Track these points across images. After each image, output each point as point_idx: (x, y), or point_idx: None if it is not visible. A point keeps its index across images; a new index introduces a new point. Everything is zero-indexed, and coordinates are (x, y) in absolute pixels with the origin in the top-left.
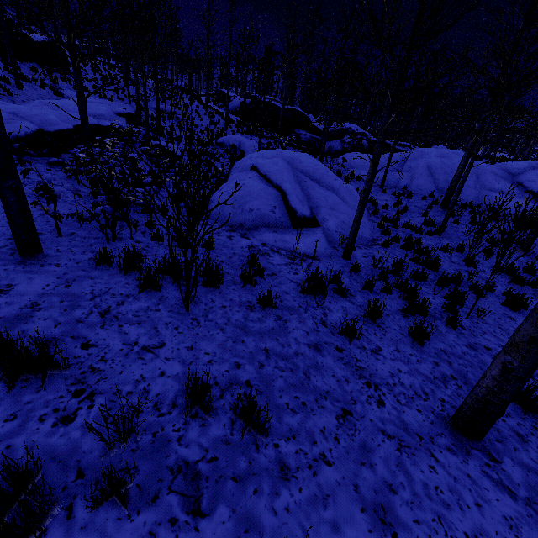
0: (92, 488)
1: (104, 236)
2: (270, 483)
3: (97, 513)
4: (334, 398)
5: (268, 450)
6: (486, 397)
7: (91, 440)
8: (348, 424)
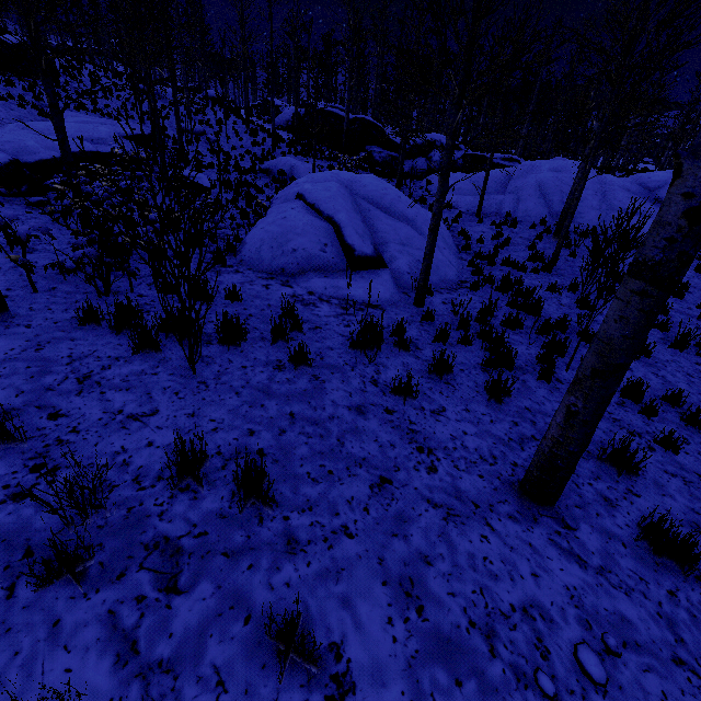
0: (43, 567)
1: (96, 290)
2: (271, 558)
3: (45, 592)
4: (371, 466)
5: (275, 524)
6: (552, 450)
7: (47, 517)
8: (384, 493)
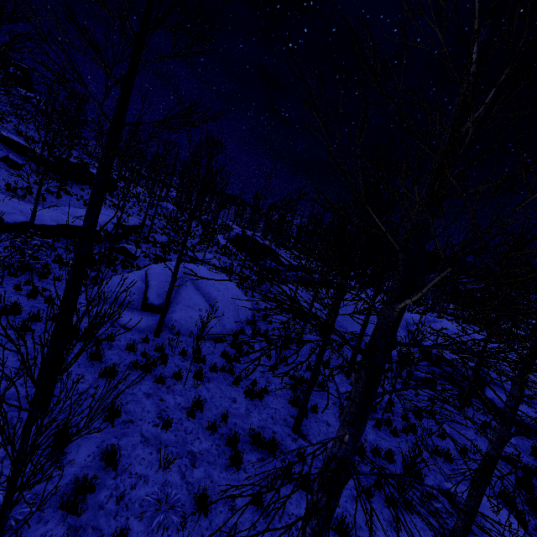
0: None
1: None
2: None
3: None
4: None
5: None
6: None
7: None
8: None
